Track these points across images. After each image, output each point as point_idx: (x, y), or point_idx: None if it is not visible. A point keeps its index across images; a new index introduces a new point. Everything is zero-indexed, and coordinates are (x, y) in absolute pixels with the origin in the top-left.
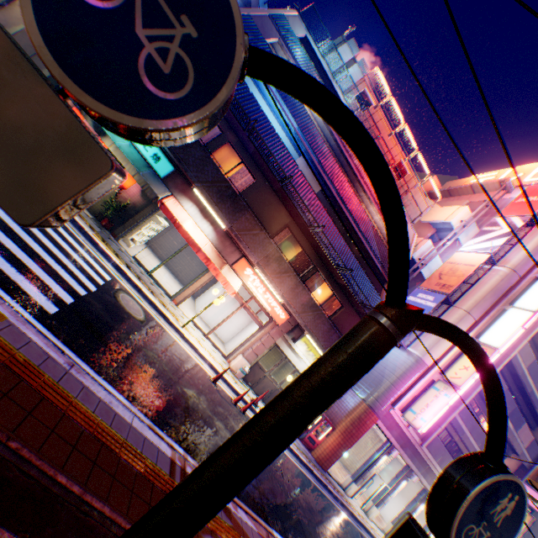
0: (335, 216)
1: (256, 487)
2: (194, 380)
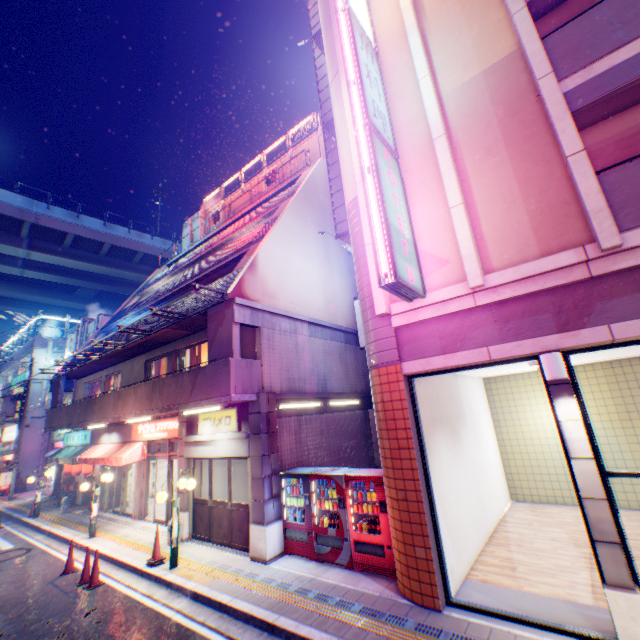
0: None
1: None
2: None
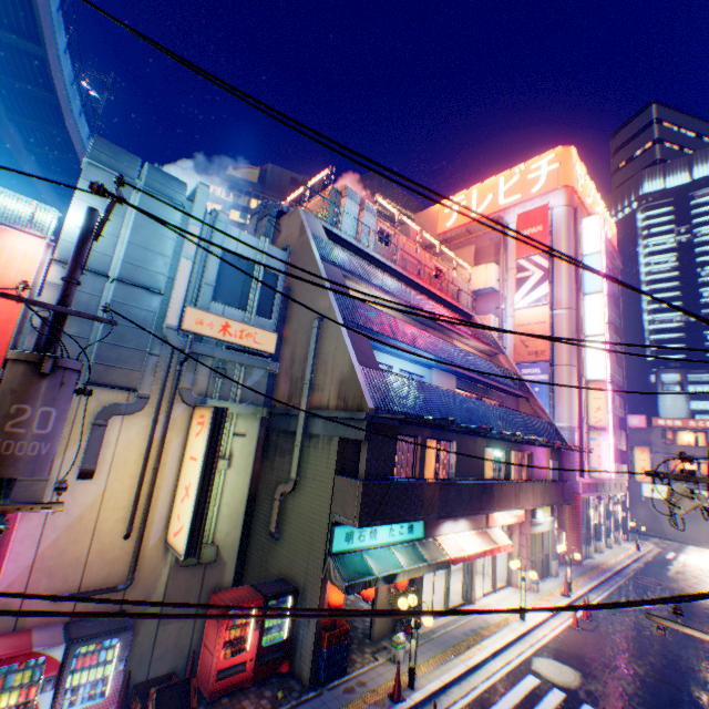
0: (473, 385)
1: (702, 664)
2: (607, 652)
